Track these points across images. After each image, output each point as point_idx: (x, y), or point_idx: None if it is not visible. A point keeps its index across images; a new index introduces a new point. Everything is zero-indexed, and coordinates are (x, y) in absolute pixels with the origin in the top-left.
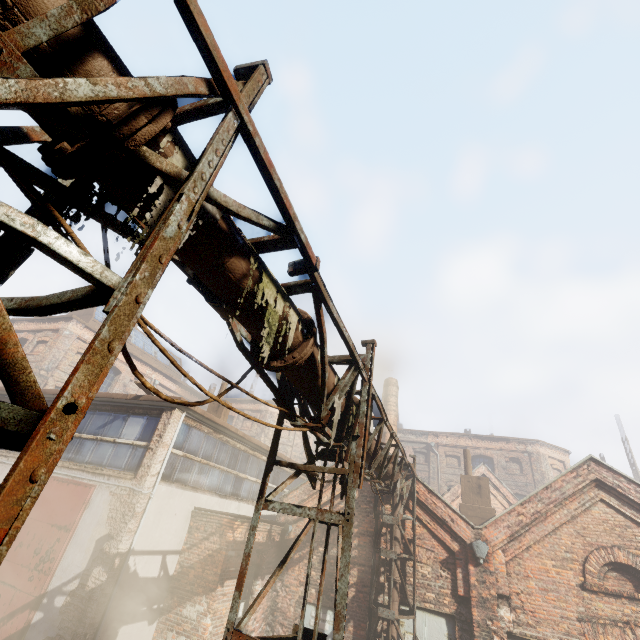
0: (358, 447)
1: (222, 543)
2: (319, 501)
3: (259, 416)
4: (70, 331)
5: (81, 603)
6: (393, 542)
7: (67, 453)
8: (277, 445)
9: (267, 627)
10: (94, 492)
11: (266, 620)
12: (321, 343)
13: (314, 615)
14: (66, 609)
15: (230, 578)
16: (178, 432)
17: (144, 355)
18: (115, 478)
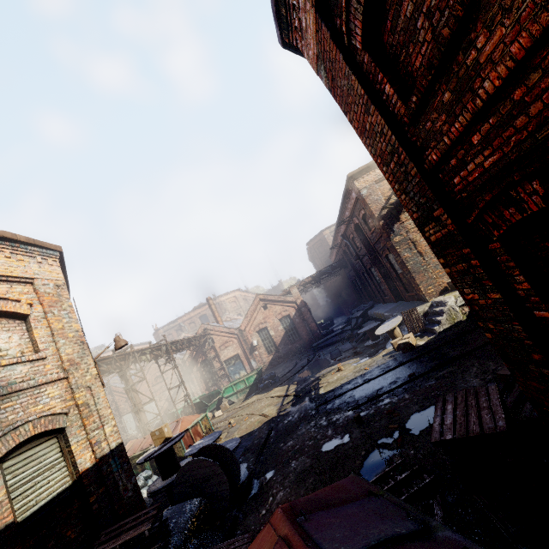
0: None
1: None
2: None
3: None
4: None
5: None
6: None
7: None
8: None
9: None
10: None
11: None
12: None
13: None
14: None
15: None
16: None
17: None
18: None
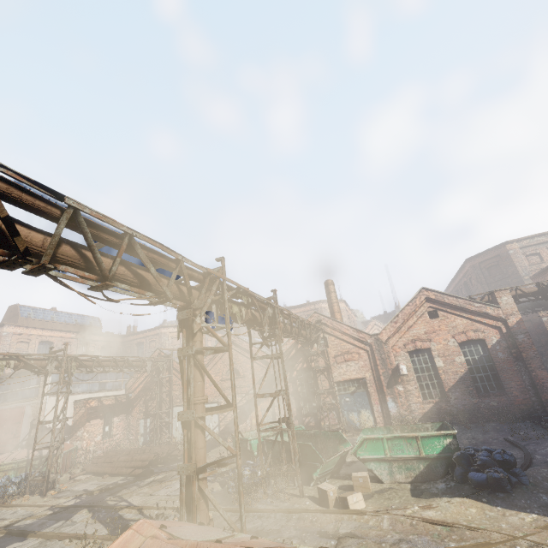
0: (61, 375)
1: (86, 409)
2: (66, 389)
3: (158, 337)
4: (6, 332)
5: (31, 440)
6: (158, 387)
7: (13, 398)
8: (46, 380)
9: (128, 432)
10: (26, 408)
11: (127, 430)
12: (26, 362)
13: (143, 422)
14: (27, 444)
15: (94, 419)
16: (53, 376)
17: (68, 325)
18: (31, 401)
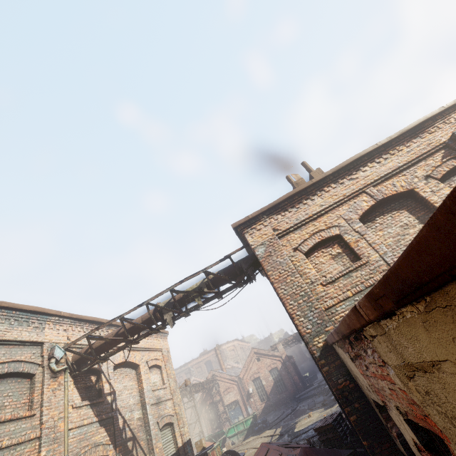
0: None
1: None
2: None
3: None
4: None
5: None
6: None
7: None
8: None
9: None
10: None
11: None
12: None
13: None
14: None
15: None
16: None
17: None
18: None
